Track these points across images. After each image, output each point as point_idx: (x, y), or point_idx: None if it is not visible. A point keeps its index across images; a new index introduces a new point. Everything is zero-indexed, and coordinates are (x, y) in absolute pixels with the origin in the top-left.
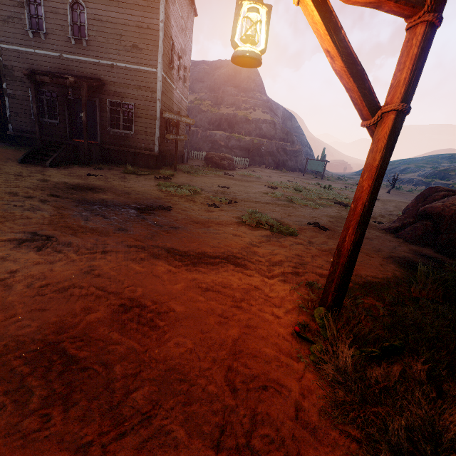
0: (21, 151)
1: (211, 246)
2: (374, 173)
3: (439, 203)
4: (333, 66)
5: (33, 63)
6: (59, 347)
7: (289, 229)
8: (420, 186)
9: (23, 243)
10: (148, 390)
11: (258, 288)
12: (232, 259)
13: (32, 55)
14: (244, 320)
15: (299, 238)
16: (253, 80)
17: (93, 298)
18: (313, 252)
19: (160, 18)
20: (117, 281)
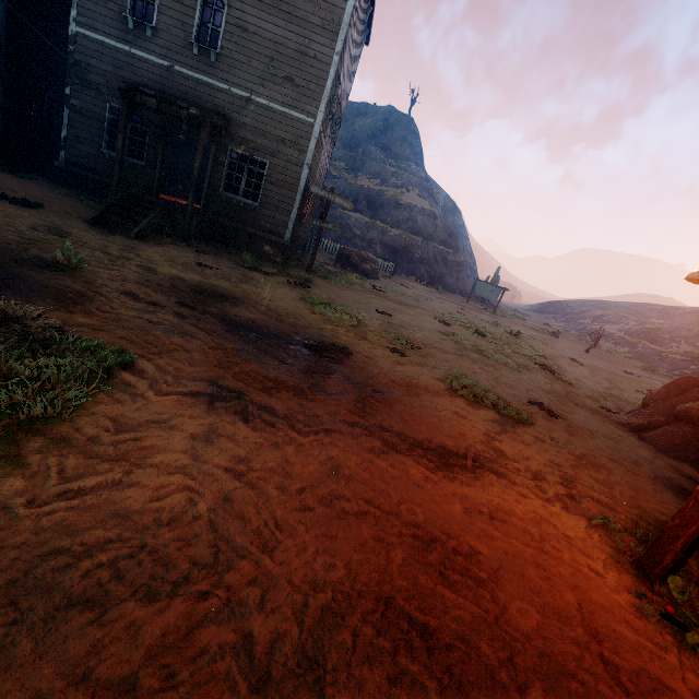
0: (81, 200)
1: (445, 434)
2: None
3: None
4: None
5: (124, 67)
6: (396, 607)
7: (522, 414)
8: (623, 346)
9: (215, 402)
10: (541, 688)
11: (546, 519)
12: (485, 463)
13: (124, 56)
14: (566, 576)
15: (537, 430)
16: (409, 143)
17: (373, 520)
18: (569, 459)
19: (336, 49)
20: (380, 491)
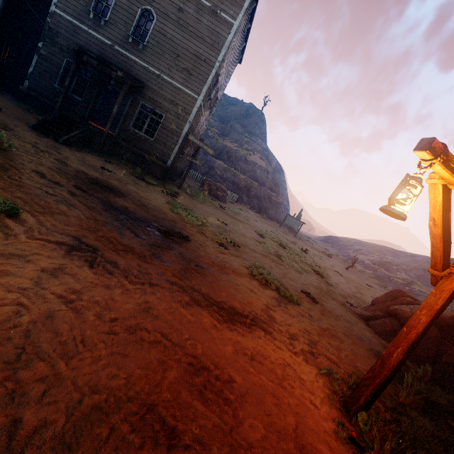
0: (31, 113)
1: (238, 300)
2: (433, 314)
3: (408, 309)
4: (431, 228)
5: (82, 39)
6: (156, 412)
7: (293, 297)
8: (369, 270)
9: (72, 251)
10: None
11: (290, 365)
12: (260, 323)
13: (83, 32)
14: (293, 405)
15: (301, 308)
16: (259, 127)
17: (162, 348)
18: (317, 329)
19: (218, 59)
20: (176, 329)
